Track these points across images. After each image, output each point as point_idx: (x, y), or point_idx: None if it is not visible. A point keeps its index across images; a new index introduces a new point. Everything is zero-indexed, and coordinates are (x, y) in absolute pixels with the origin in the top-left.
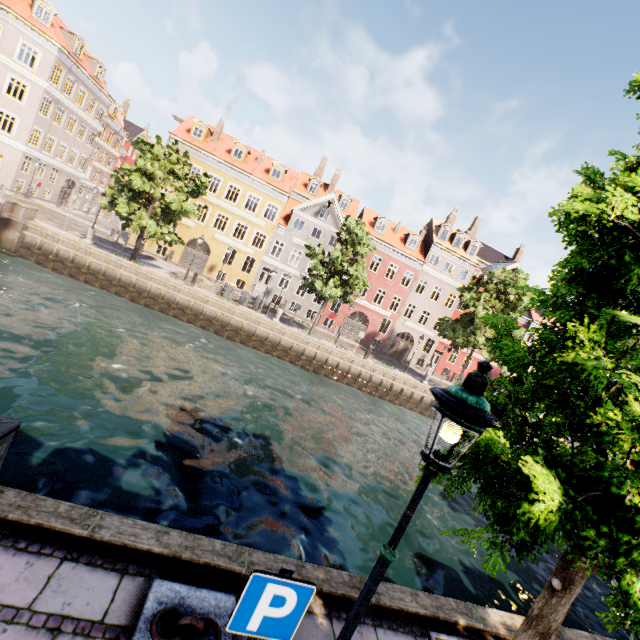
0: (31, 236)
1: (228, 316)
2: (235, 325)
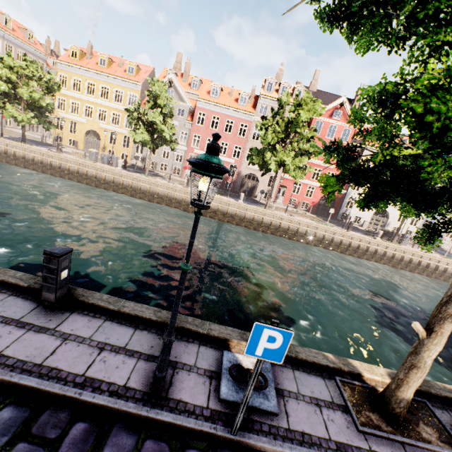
0: None
1: (82, 169)
2: (90, 175)
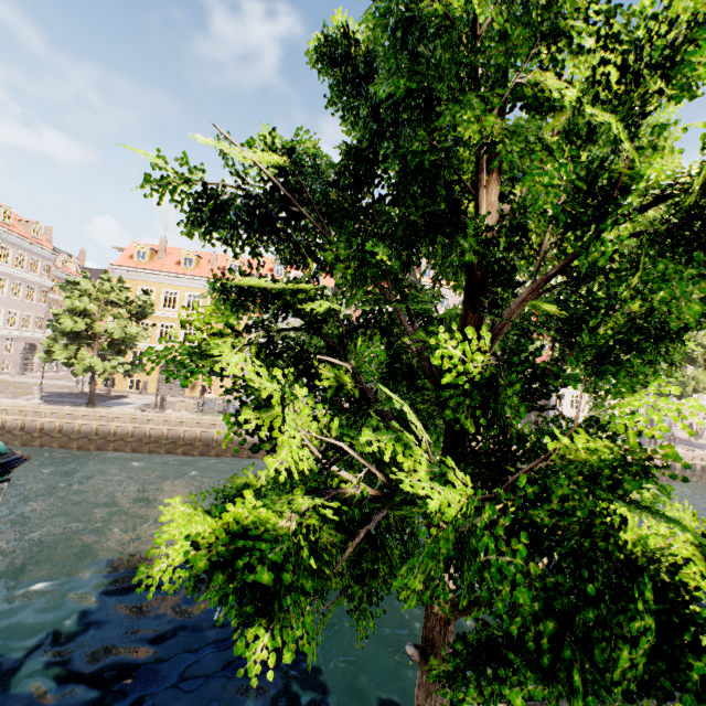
0: None
1: (210, 432)
2: (221, 439)
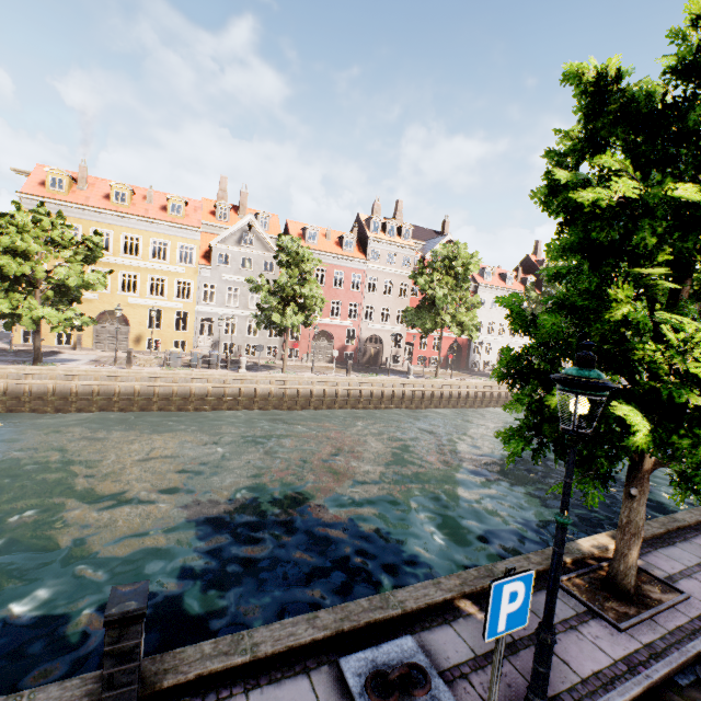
0: None
1: (187, 386)
2: (199, 393)
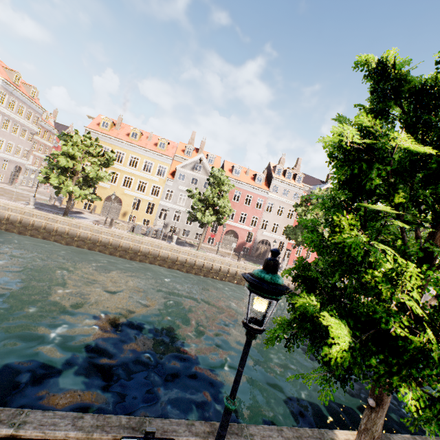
0: None
1: (138, 245)
2: (144, 251)
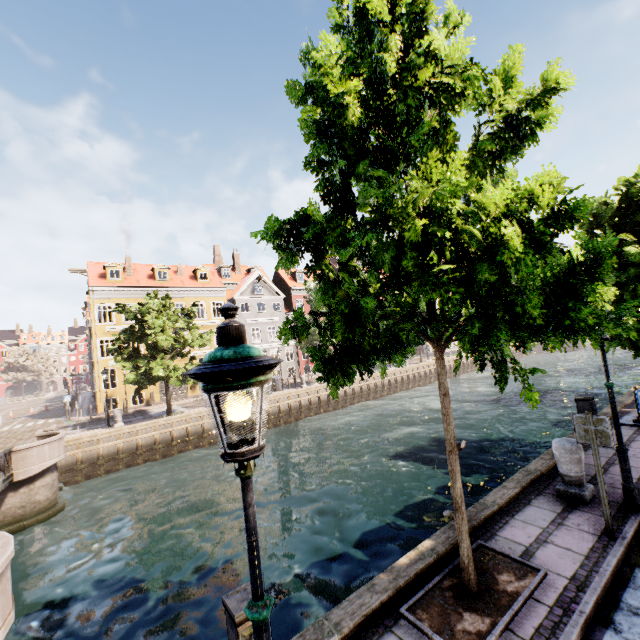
0: (68, 455)
1: (277, 405)
2: (283, 409)
